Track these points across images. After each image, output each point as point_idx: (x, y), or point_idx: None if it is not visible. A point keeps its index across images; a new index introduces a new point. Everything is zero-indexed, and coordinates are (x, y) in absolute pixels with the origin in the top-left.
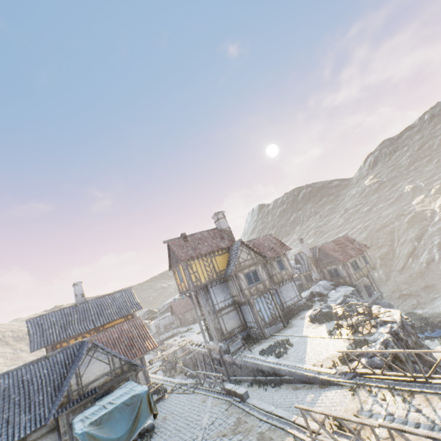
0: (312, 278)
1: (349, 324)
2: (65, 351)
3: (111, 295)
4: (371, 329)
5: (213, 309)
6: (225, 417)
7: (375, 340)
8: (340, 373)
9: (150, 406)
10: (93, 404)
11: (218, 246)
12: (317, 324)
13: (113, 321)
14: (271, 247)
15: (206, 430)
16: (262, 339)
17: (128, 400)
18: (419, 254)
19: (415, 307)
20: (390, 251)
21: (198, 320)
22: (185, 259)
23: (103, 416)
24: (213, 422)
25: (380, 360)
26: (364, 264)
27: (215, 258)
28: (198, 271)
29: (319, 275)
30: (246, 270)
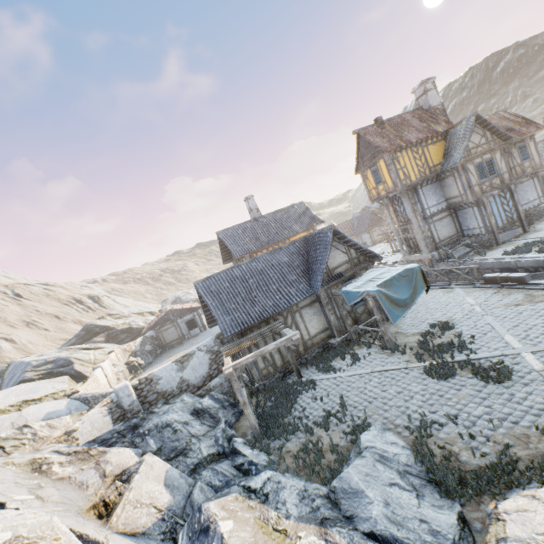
0: None
1: None
2: (293, 244)
3: (284, 211)
4: None
5: (421, 215)
6: (502, 296)
7: None
8: None
9: (423, 280)
10: (346, 283)
11: (431, 130)
12: None
13: (296, 235)
14: (510, 127)
15: (481, 305)
16: (492, 246)
17: (402, 273)
18: None
19: None
20: None
21: (395, 231)
22: (392, 150)
23: (385, 282)
24: (485, 300)
25: None
26: None
27: (427, 149)
28: (407, 166)
29: None
30: (477, 160)
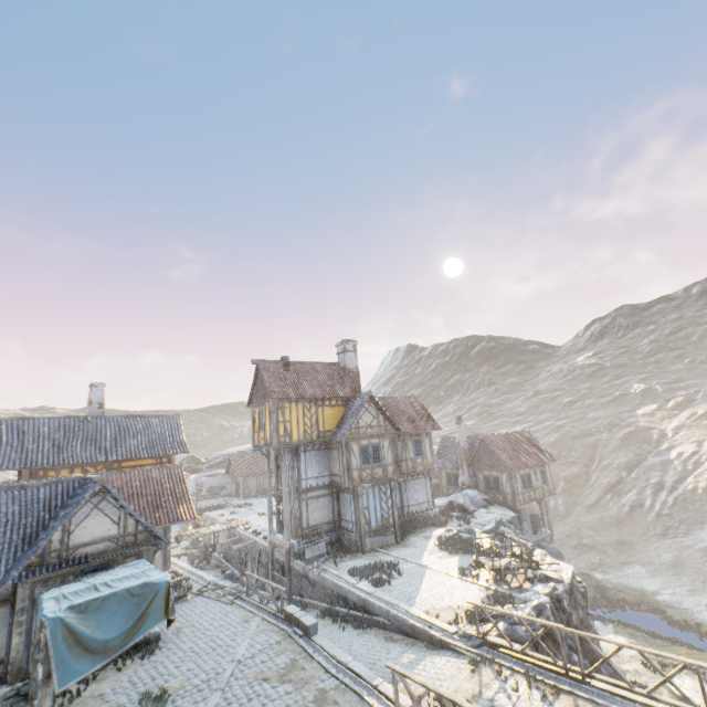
0: (458, 480)
1: (495, 567)
2: (54, 485)
3: (145, 419)
4: (524, 583)
5: (297, 484)
6: (274, 652)
7: (526, 600)
8: (461, 635)
9: (166, 606)
10: (78, 578)
11: (332, 392)
12: (446, 553)
13: (137, 459)
14: (412, 416)
15: (240, 664)
16: (358, 551)
17: (136, 588)
18: (624, 491)
19: (595, 568)
20: (583, 473)
21: (270, 495)
22: (278, 397)
23: (92, 601)
24: (253, 656)
25: (524, 632)
26: (541, 482)
27: (323, 409)
28: (292, 421)
29: (469, 479)
30: (364, 441)
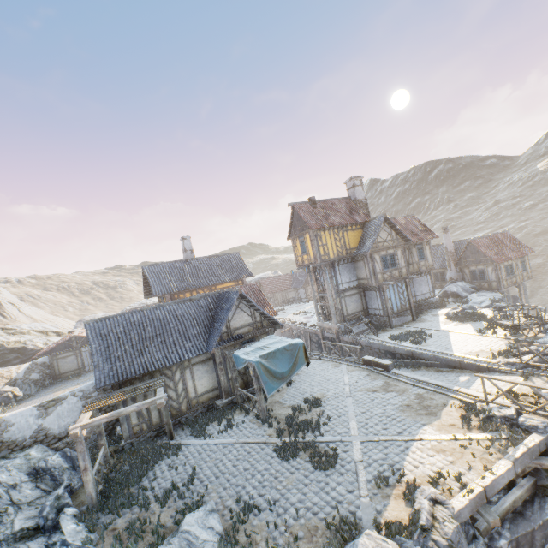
0: (444, 277)
1: (514, 324)
2: (205, 297)
3: (219, 257)
4: (538, 333)
5: (336, 288)
6: (369, 380)
7: (545, 343)
8: (504, 363)
9: (305, 356)
10: (243, 346)
11: (352, 219)
12: (458, 323)
13: (224, 283)
14: (413, 231)
15: (351, 386)
16: (387, 327)
17: (287, 347)
18: None
19: None
20: (547, 263)
21: (314, 297)
22: (316, 228)
23: (269, 354)
24: (356, 382)
25: None
26: (521, 270)
27: (347, 233)
28: (327, 244)
29: (457, 274)
30: (383, 252)
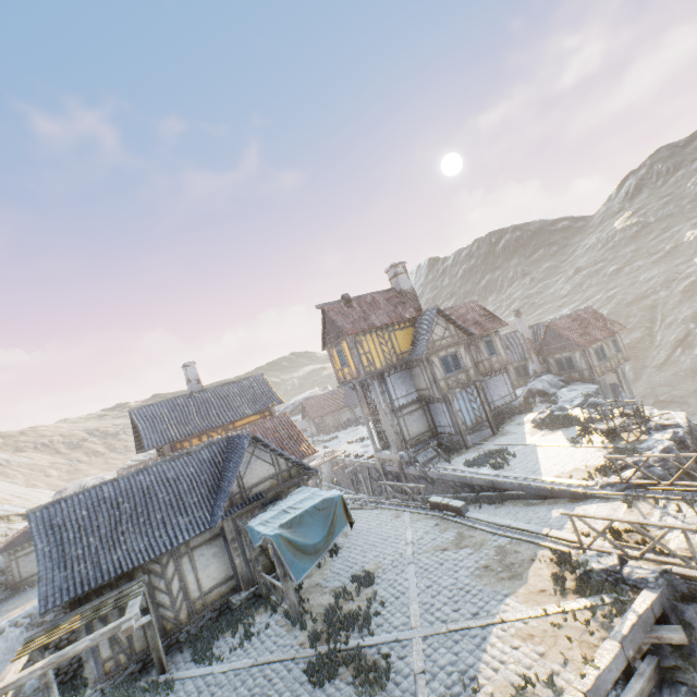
0: (527, 371)
1: (610, 428)
2: (209, 447)
3: (236, 384)
4: (640, 436)
5: (390, 406)
6: (438, 532)
7: (650, 448)
8: (603, 485)
9: (346, 513)
10: (263, 509)
11: (398, 316)
12: (547, 431)
13: (245, 418)
14: (477, 320)
15: (415, 545)
16: (462, 449)
17: (319, 504)
18: (696, 342)
19: None
20: (646, 336)
21: (366, 421)
22: (354, 333)
23: (293, 519)
24: (422, 537)
25: (662, 471)
26: (614, 352)
27: (394, 334)
28: (371, 351)
29: (541, 366)
30: (442, 353)
